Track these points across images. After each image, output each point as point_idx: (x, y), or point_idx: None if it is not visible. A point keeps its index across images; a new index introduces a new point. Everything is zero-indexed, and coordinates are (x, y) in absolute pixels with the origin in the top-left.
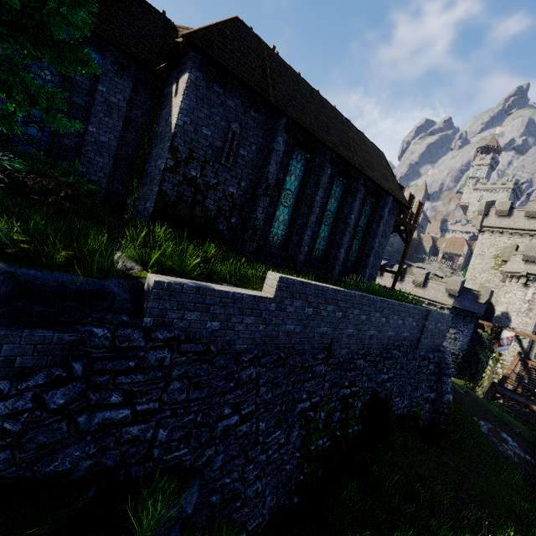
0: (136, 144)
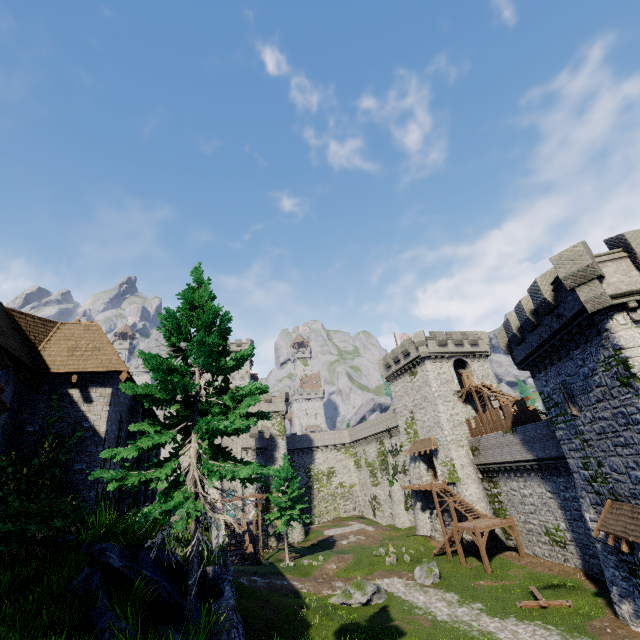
0: (0, 450)
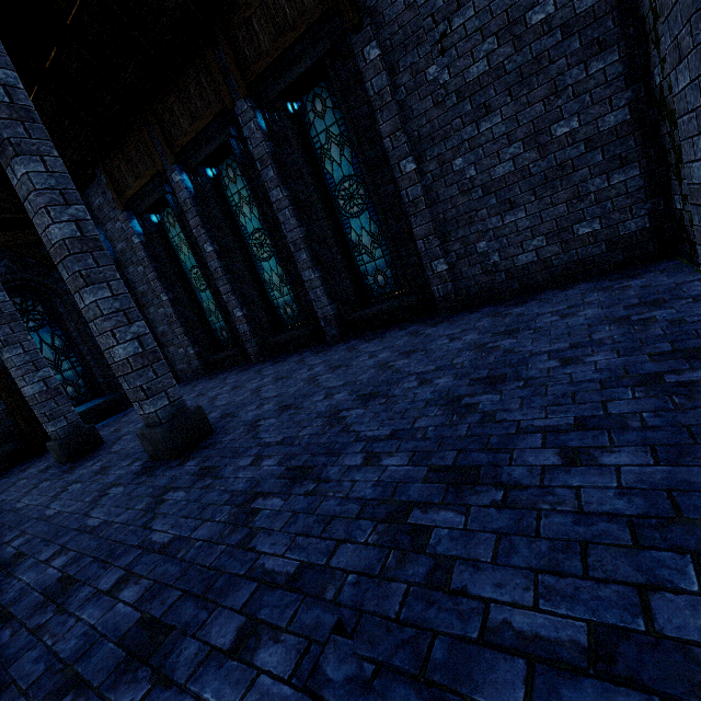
0: None
